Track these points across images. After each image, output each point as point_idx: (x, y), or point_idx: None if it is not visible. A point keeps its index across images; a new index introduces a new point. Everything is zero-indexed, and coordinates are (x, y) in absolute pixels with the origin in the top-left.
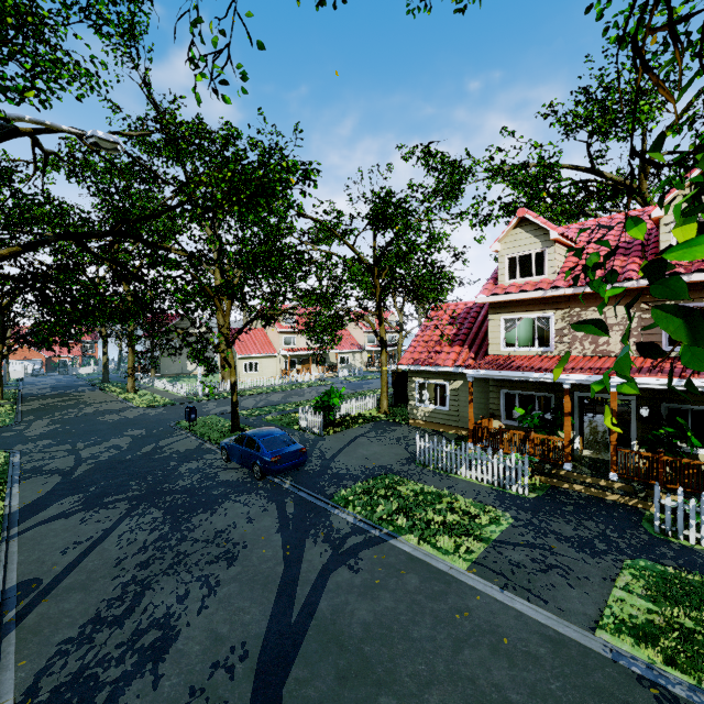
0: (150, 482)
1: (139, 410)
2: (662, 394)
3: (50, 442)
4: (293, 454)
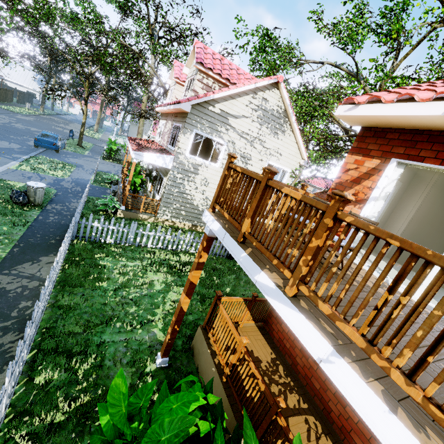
0: (4, 132)
1: (75, 133)
2: (161, 167)
3: (14, 119)
4: (47, 142)
